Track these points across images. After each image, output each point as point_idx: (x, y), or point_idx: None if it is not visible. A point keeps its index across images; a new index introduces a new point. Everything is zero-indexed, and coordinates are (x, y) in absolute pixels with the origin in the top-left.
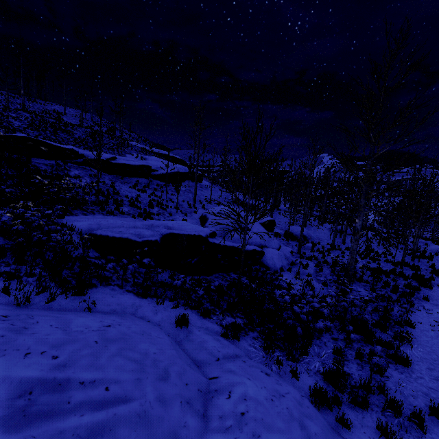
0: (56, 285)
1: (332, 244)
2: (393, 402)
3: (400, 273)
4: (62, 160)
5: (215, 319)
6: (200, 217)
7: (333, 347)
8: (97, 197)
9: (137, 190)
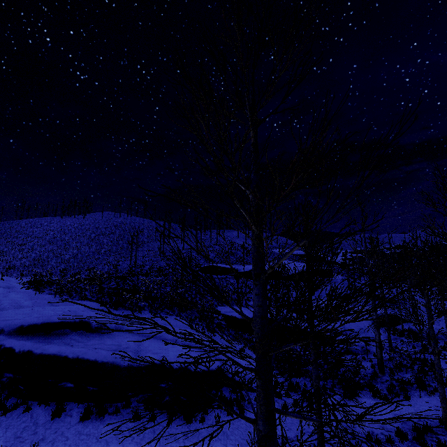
0: (207, 329)
1: None
2: (303, 391)
3: None
4: (227, 274)
5: None
6: None
7: None
8: (237, 296)
9: None
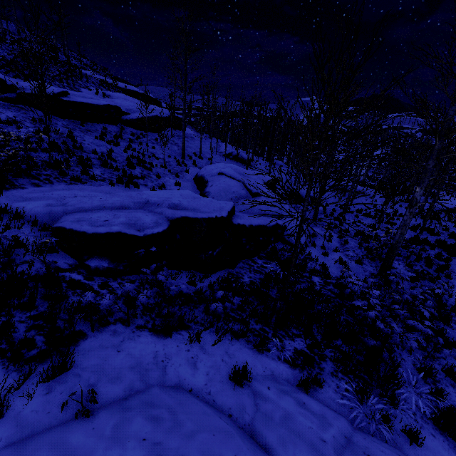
0: (3, 361)
1: (345, 207)
2: None
3: (425, 241)
4: None
5: (273, 351)
6: (195, 178)
7: (411, 360)
8: (50, 155)
9: (107, 142)
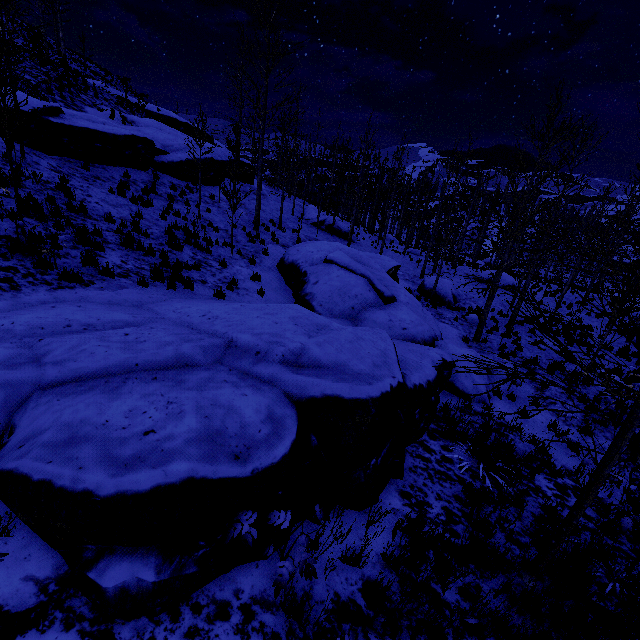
0: None
1: (513, 316)
2: None
3: None
4: None
5: None
6: (280, 266)
7: None
8: (18, 225)
9: (131, 200)
